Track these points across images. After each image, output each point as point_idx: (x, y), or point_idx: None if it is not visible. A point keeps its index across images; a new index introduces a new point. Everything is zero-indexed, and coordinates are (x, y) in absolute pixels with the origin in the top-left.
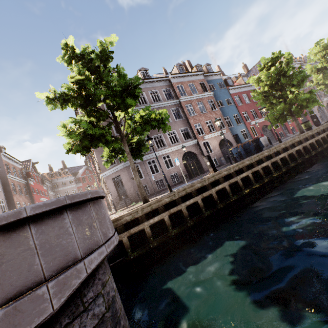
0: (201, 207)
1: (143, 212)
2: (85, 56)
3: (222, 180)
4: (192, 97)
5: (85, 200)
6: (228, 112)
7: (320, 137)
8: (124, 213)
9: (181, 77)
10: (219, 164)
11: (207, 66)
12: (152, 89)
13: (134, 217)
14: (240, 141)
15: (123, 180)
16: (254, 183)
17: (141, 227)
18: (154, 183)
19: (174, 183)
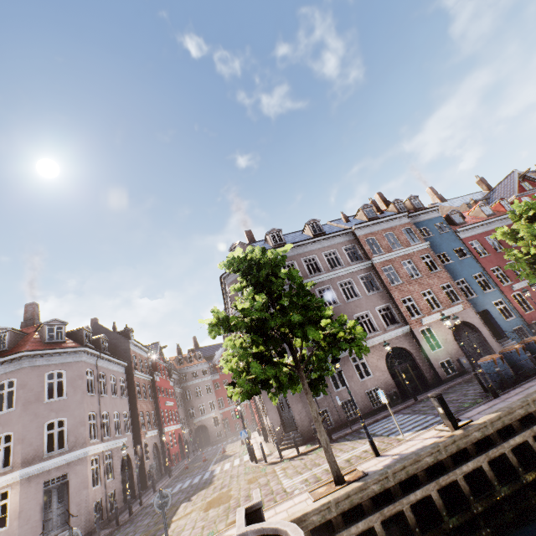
0: (438, 508)
1: (338, 509)
2: (253, 267)
3: (472, 449)
4: (392, 254)
5: None
6: (462, 271)
7: None
8: (308, 506)
9: (371, 225)
10: (458, 371)
11: (413, 199)
12: (327, 249)
13: (325, 517)
14: (495, 323)
15: (290, 398)
16: None
17: None
18: (340, 405)
19: (375, 407)
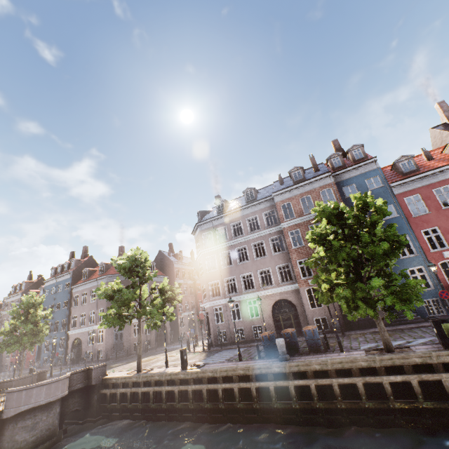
0: (150, 398)
1: (121, 381)
2: (118, 266)
3: (178, 382)
4: (300, 219)
5: (32, 387)
6: None
7: (387, 379)
8: (117, 375)
9: (291, 190)
10: (330, 329)
11: (354, 150)
12: (250, 215)
13: (117, 381)
14: None
15: (209, 319)
16: (206, 402)
17: (116, 391)
18: (233, 331)
19: (256, 338)
